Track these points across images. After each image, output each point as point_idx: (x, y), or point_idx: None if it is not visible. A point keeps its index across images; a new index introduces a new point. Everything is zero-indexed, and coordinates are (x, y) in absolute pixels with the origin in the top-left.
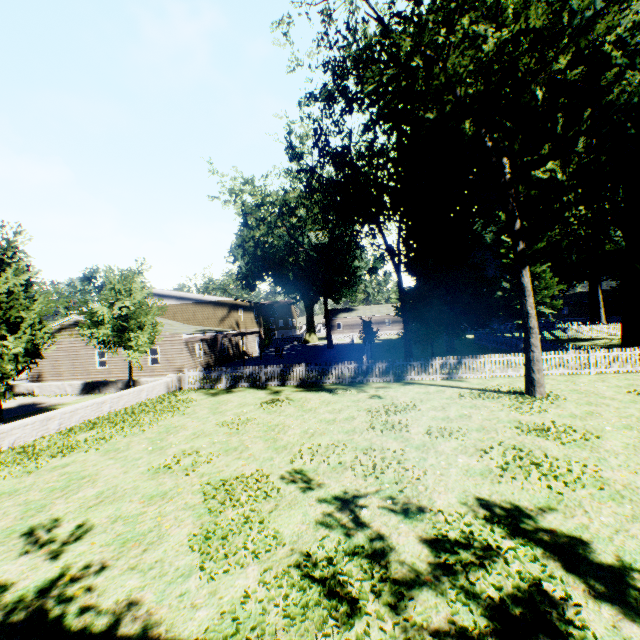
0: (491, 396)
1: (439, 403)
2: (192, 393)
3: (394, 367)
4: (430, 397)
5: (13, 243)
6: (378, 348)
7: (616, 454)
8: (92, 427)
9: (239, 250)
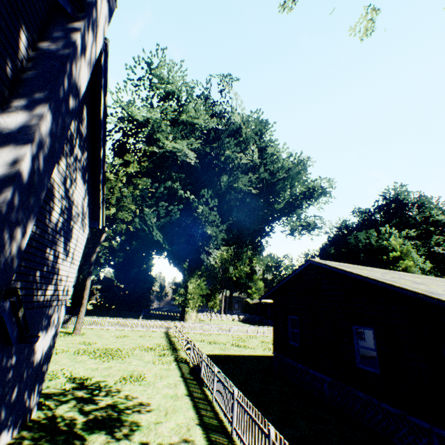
0: None
1: None
2: None
3: None
4: None
5: None
6: (92, 312)
7: None
8: None
9: None
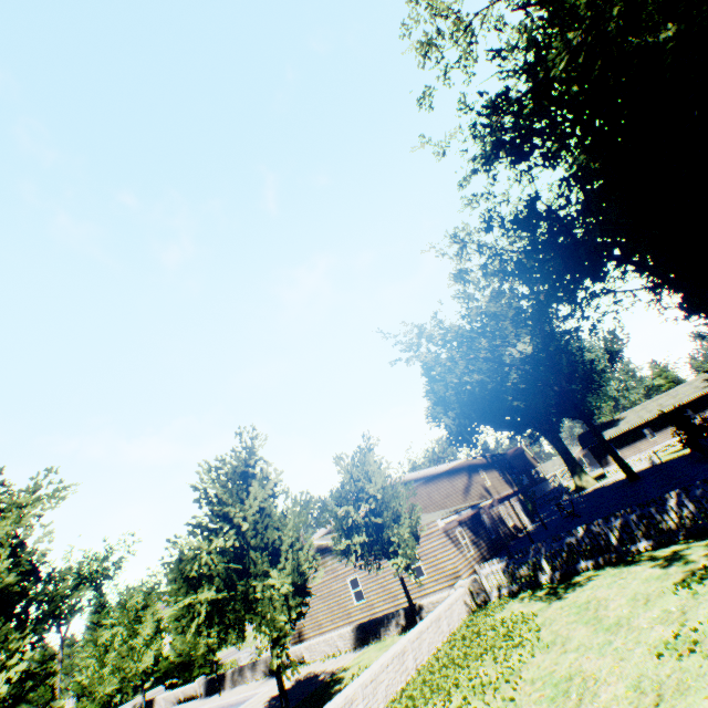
0: None
1: None
2: (509, 604)
3: None
4: None
5: (252, 449)
6: None
7: None
8: (412, 707)
9: (437, 408)
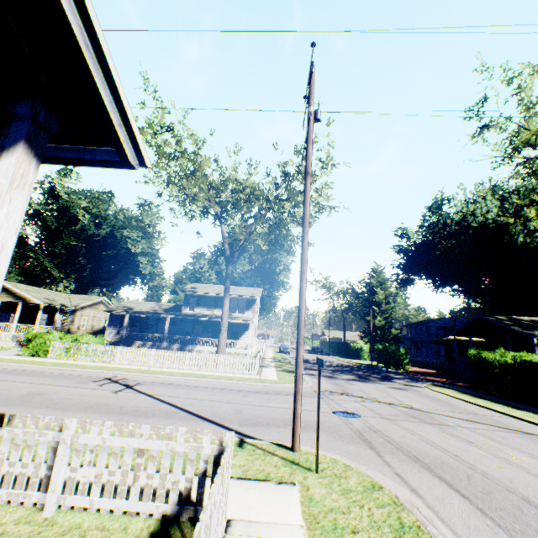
0: None
1: None
2: None
3: None
4: None
5: None
6: None
7: None
8: None
9: None
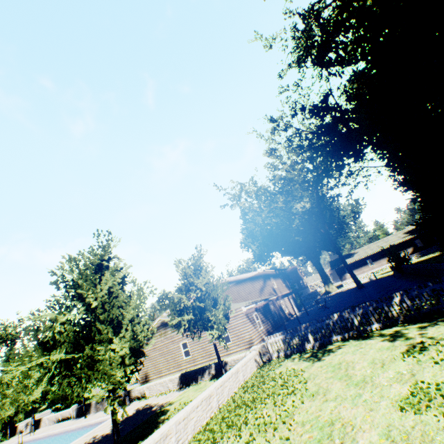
0: None
1: None
2: (285, 362)
3: None
4: None
5: (107, 248)
6: None
7: None
8: (212, 439)
9: (248, 239)
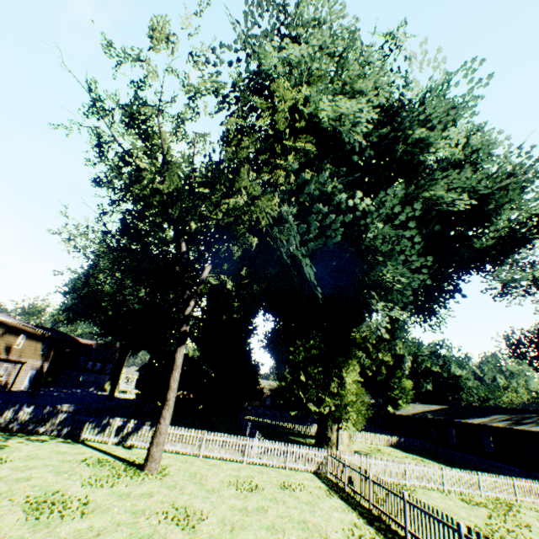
0: (111, 465)
1: (41, 463)
2: None
3: (74, 420)
4: (52, 456)
5: None
6: None
7: (48, 536)
8: None
9: None
